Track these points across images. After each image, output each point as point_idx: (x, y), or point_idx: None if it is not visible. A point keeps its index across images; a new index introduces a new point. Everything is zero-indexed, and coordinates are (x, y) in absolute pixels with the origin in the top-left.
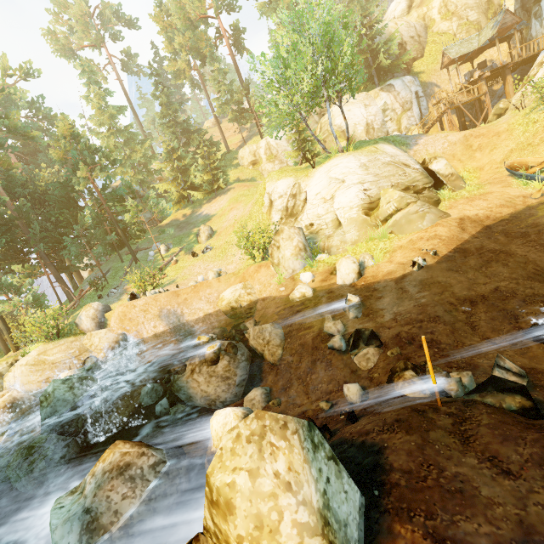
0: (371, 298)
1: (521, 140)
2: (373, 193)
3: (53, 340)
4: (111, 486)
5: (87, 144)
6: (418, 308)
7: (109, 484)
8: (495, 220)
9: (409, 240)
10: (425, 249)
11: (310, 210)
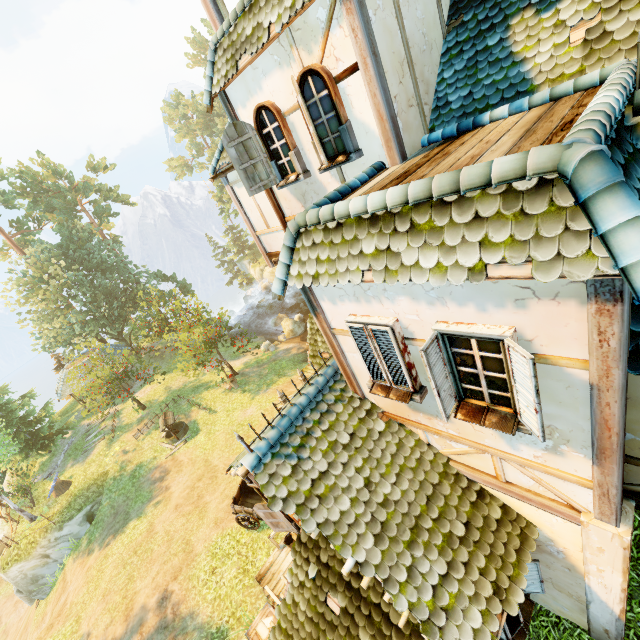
0: None
1: None
2: None
3: None
4: (279, 320)
5: None
6: None
7: (278, 320)
8: None
9: None
10: None
11: None
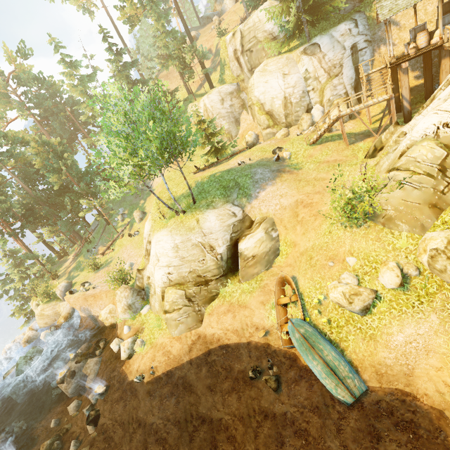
0: (112, 389)
1: (316, 243)
2: (173, 277)
3: (48, 301)
4: None
5: (56, 148)
6: (122, 410)
7: None
8: (220, 346)
9: (161, 343)
10: (153, 364)
11: (150, 265)
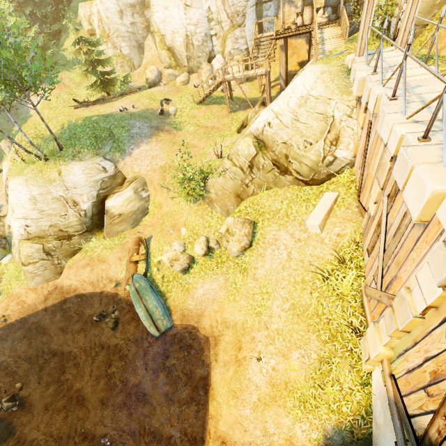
0: None
1: (171, 210)
2: (32, 230)
3: None
4: None
5: None
6: None
7: None
8: (76, 295)
9: (17, 293)
10: (6, 313)
11: (9, 214)
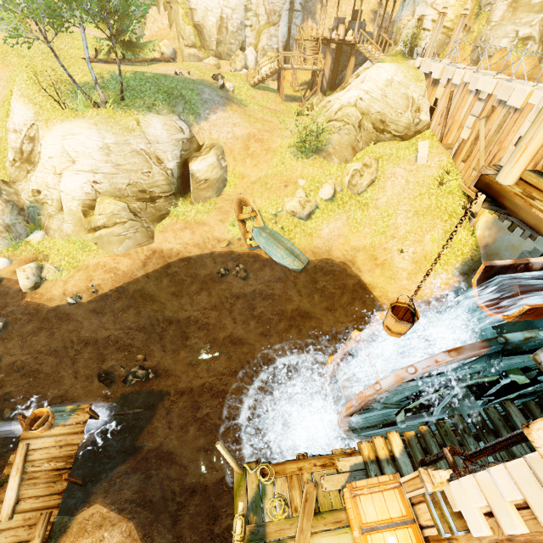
0: (17, 323)
1: (269, 173)
2: (103, 188)
3: None
4: None
5: None
6: (48, 340)
7: None
8: (180, 259)
9: (97, 263)
10: (93, 283)
11: (41, 173)
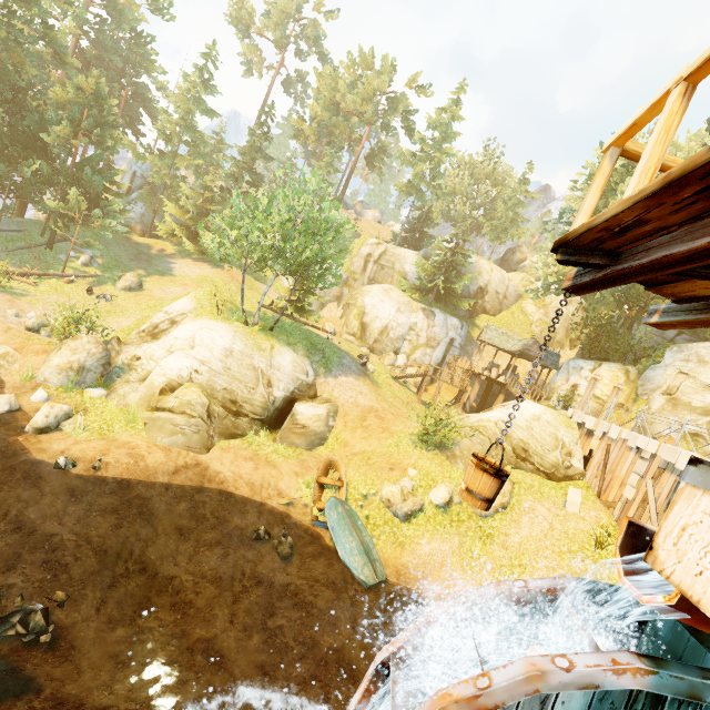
0: None
1: (378, 450)
2: (199, 380)
3: None
4: None
5: (106, 113)
6: None
7: None
8: (220, 490)
9: (128, 441)
10: (104, 458)
11: (156, 346)
